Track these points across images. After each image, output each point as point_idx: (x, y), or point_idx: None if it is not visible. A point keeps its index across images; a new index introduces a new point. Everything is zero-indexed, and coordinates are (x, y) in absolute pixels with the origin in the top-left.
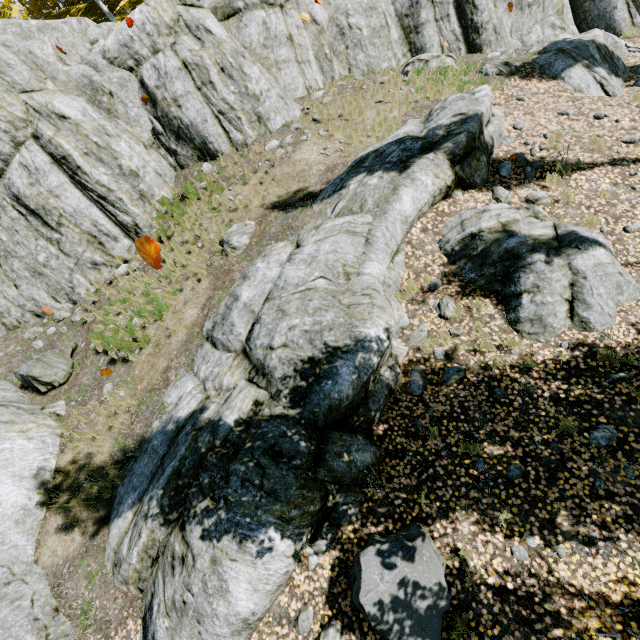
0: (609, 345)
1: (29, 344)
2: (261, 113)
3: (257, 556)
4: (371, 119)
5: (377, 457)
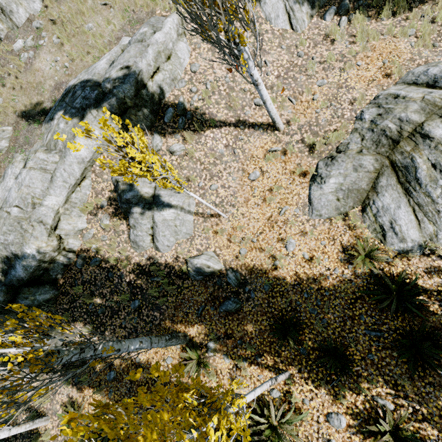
0: (162, 261)
1: None
2: (2, 4)
3: None
4: (94, 29)
5: (56, 294)
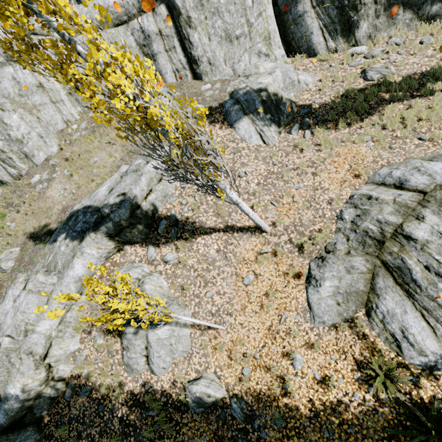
0: (158, 388)
1: None
2: (26, 152)
3: None
4: (99, 162)
5: (38, 439)
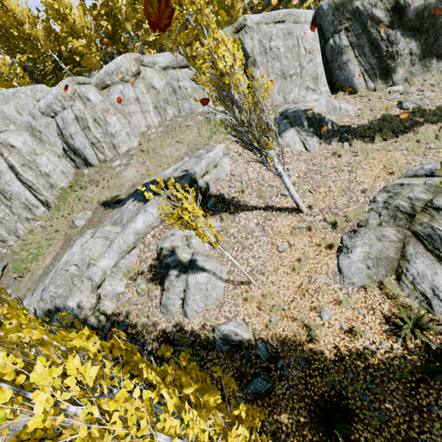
0: (188, 328)
1: None
2: (115, 144)
3: None
4: (167, 154)
5: None
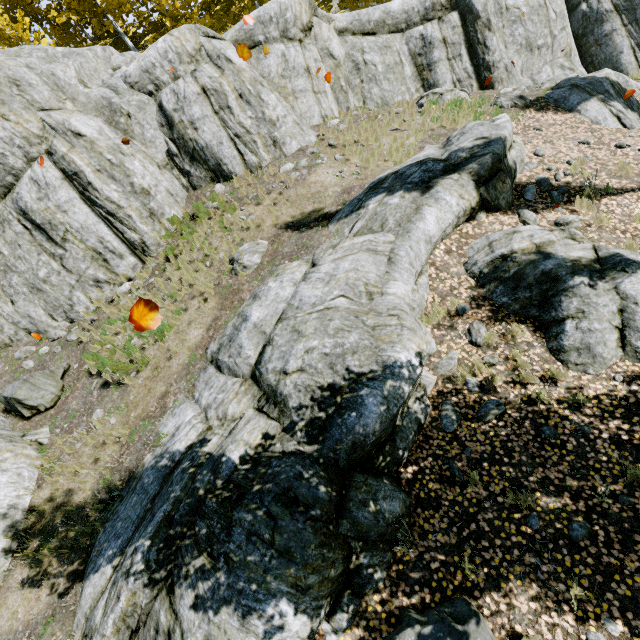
0: None
1: (19, 364)
2: (277, 137)
3: (264, 638)
4: (387, 145)
5: (407, 506)
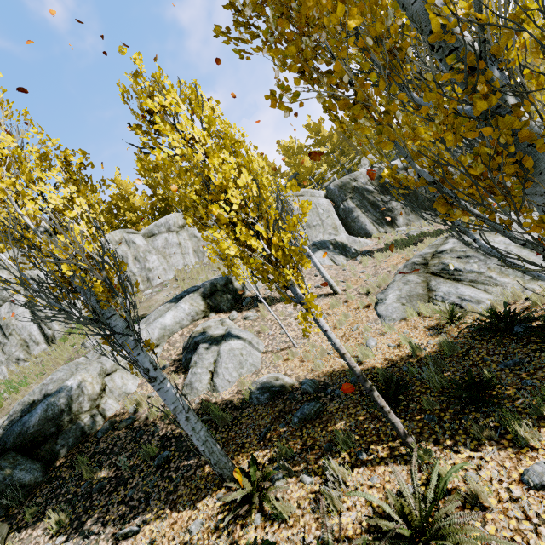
0: (217, 400)
1: None
2: (150, 277)
3: None
4: (203, 278)
5: (38, 481)
